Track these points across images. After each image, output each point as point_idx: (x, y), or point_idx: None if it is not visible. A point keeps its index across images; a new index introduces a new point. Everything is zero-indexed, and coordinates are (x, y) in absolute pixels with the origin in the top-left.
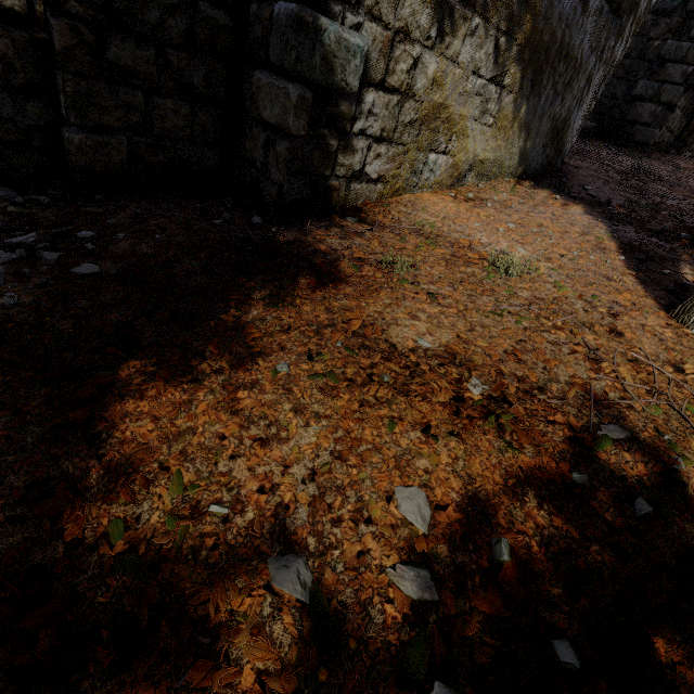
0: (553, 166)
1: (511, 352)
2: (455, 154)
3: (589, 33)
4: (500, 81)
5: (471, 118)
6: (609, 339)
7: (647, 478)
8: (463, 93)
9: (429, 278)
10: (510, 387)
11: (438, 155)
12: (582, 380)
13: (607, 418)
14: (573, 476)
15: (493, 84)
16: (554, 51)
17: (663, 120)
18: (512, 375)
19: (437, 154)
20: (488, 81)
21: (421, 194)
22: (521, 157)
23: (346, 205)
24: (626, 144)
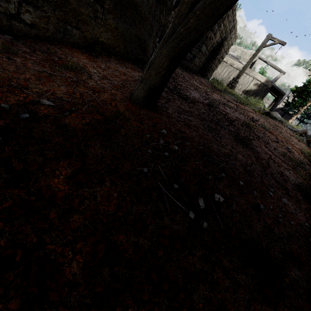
0: (144, 60)
1: (27, 79)
2: (84, 32)
3: (145, 3)
4: (102, 4)
5: (88, 16)
6: (91, 91)
7: (45, 114)
8: (80, 0)
9: (23, 58)
10: (6, 82)
11: (72, 28)
12: (53, 91)
13: (44, 97)
14: (1, 105)
15: (98, 4)
16: (129, 3)
17: (192, 61)
18: (17, 83)
19: (72, 27)
20: (94, 1)
21: (65, 45)
22: (124, 49)
23: (10, 31)
24: (181, 66)
